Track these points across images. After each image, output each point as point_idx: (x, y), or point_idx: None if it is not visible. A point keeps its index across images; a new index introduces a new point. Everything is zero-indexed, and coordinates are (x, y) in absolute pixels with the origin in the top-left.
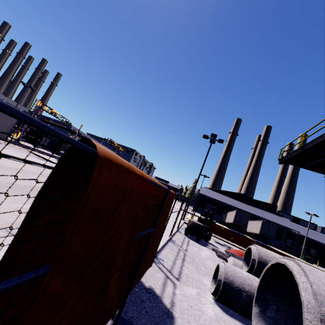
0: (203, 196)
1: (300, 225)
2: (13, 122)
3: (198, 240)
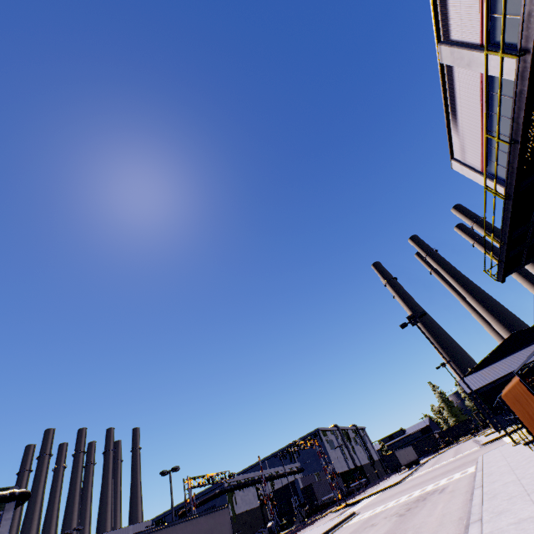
0: (478, 393)
1: None
2: (229, 521)
3: None
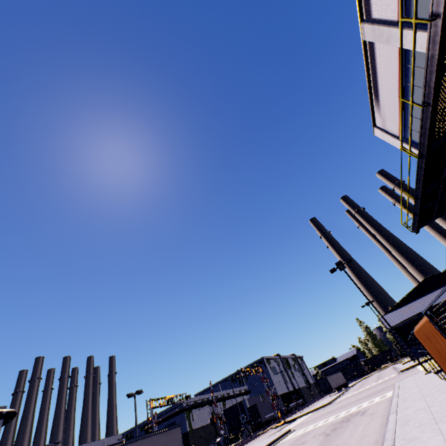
0: (396, 328)
1: None
2: (180, 438)
3: None
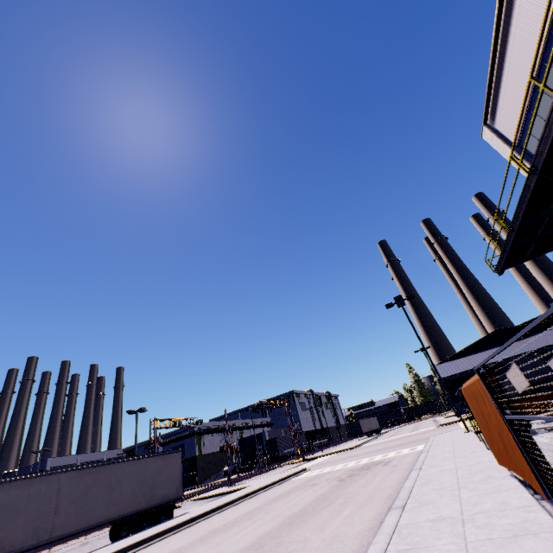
0: (448, 380)
1: None
2: (180, 464)
3: None
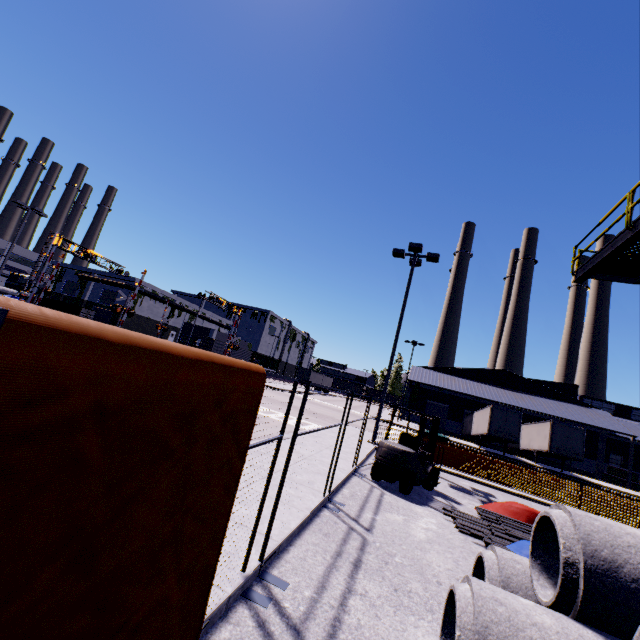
0: (418, 386)
1: (634, 420)
2: None
3: (407, 492)
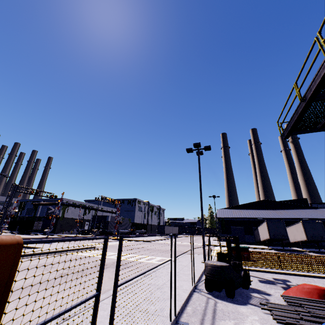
0: (223, 220)
1: None
2: None
3: (232, 295)
